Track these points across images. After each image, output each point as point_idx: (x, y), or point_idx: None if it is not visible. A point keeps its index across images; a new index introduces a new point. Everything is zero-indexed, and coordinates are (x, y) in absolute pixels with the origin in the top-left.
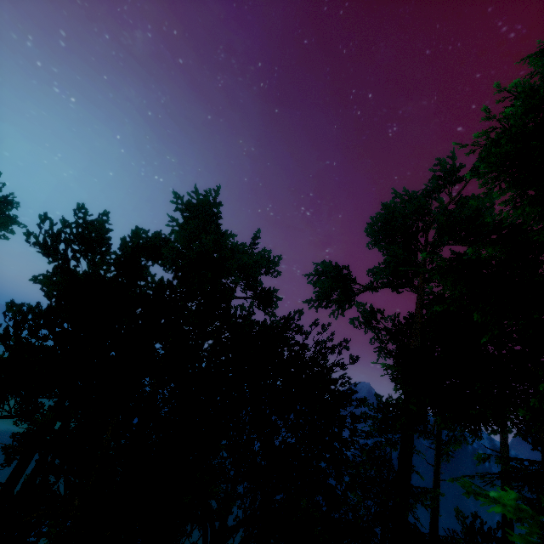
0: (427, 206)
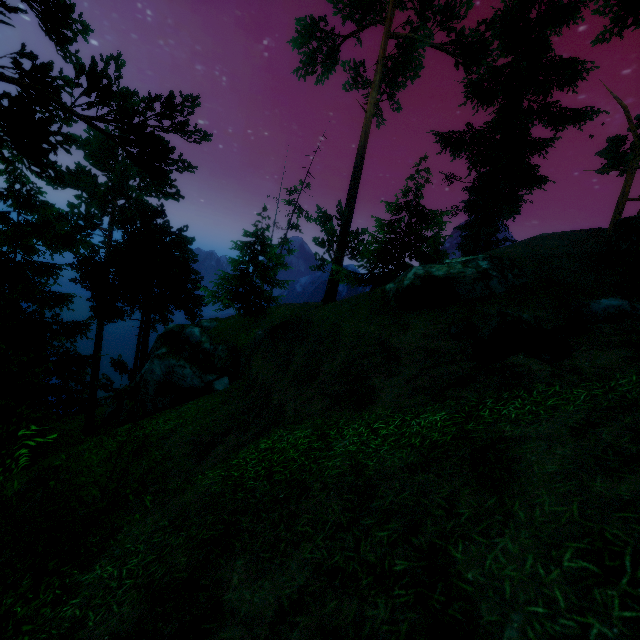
0: (113, 157)
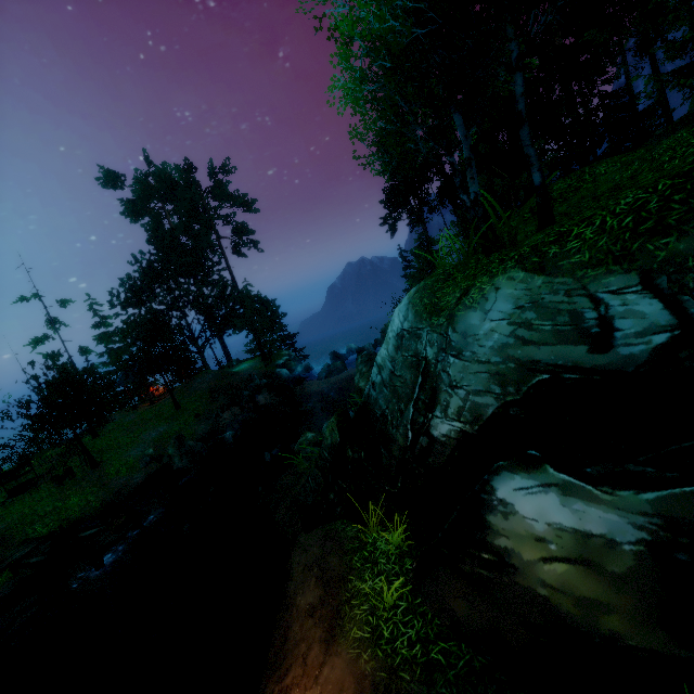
0: None
